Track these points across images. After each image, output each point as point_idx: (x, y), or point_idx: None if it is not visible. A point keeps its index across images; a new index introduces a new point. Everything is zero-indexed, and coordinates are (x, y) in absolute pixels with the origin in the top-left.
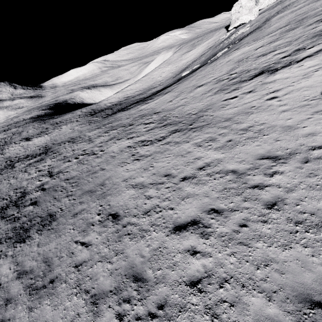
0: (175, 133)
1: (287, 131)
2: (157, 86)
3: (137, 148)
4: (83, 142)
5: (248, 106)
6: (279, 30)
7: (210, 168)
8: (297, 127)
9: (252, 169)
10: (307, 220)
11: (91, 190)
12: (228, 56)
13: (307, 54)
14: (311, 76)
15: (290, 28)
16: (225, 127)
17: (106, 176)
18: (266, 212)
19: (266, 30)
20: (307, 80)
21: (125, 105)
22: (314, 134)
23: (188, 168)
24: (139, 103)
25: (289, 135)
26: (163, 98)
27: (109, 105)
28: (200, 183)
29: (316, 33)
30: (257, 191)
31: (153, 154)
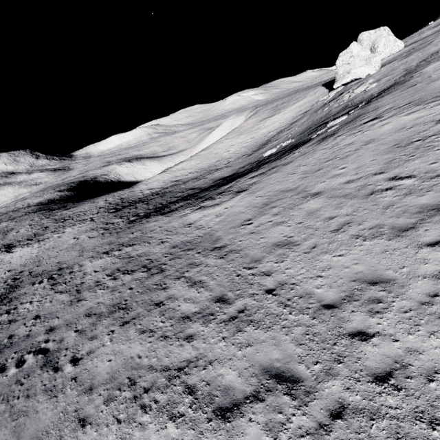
0: (276, 394)
1: None
2: (223, 168)
3: (148, 414)
4: (65, 293)
5: None
6: None
7: None
8: None
9: None
10: None
11: None
12: (362, 130)
13: None
14: None
15: None
16: None
17: None
18: None
19: (433, 85)
20: None
21: (168, 200)
22: None
23: None
24: (189, 203)
25: None
26: (232, 206)
27: (147, 194)
28: None
29: None
30: None
31: None
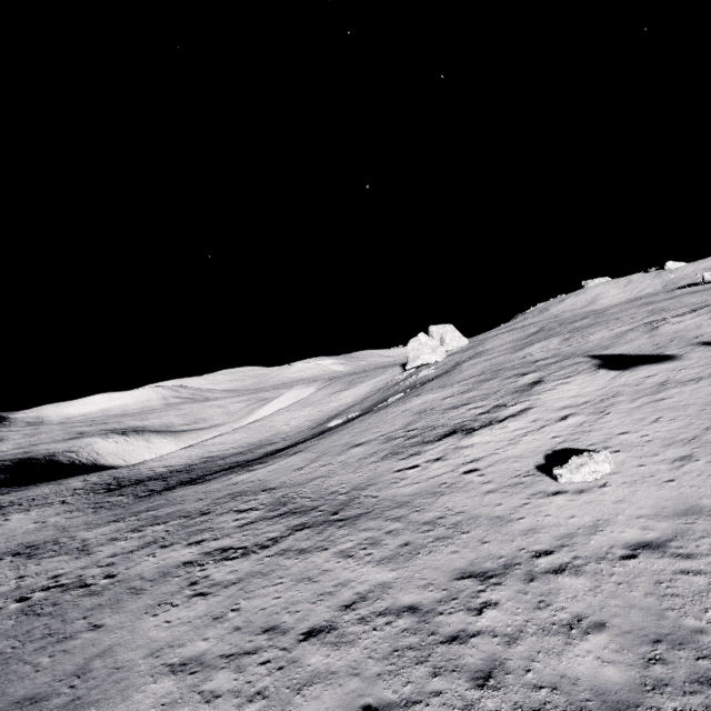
0: (302, 529)
1: (496, 524)
2: (279, 441)
3: (207, 565)
4: (60, 555)
5: (435, 482)
6: (472, 379)
7: (366, 605)
8: (511, 518)
9: (447, 600)
10: (547, 704)
11: (36, 696)
12: (405, 403)
13: (509, 412)
14: (519, 442)
15: (485, 379)
16: (398, 518)
17: (101, 645)
18: (475, 697)
19: (456, 376)
20: (514, 447)
21: (200, 473)
22: (535, 529)
23: (321, 607)
24: (233, 470)
25: (501, 531)
26: (286, 463)
27: (163, 472)
28: (344, 641)
29: (516, 389)
30: (456, 649)
31: (244, 578)
